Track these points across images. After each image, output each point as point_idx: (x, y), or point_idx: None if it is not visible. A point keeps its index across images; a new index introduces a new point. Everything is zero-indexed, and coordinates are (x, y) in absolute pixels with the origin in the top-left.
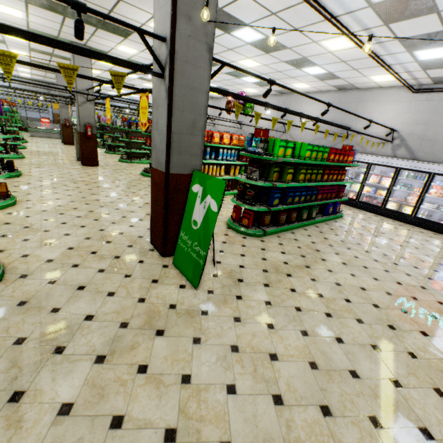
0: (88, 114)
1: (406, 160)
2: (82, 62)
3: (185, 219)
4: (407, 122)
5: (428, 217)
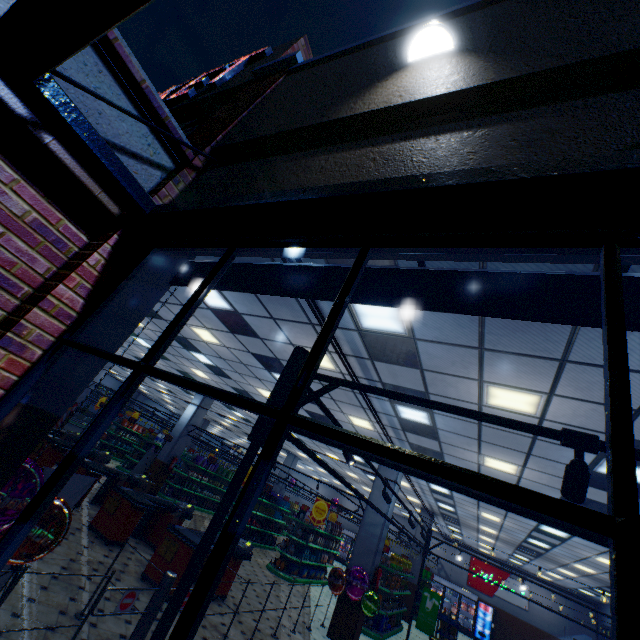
0: (281, 495)
1: (448, 581)
2: (293, 465)
3: (421, 605)
4: (443, 555)
5: (462, 625)
